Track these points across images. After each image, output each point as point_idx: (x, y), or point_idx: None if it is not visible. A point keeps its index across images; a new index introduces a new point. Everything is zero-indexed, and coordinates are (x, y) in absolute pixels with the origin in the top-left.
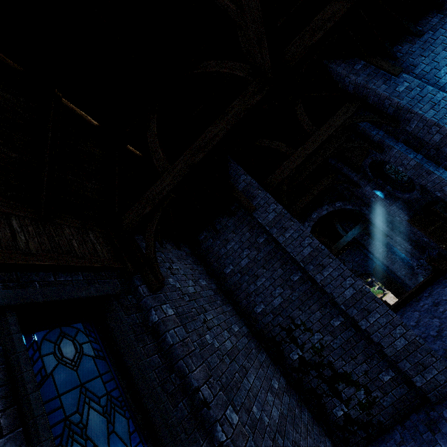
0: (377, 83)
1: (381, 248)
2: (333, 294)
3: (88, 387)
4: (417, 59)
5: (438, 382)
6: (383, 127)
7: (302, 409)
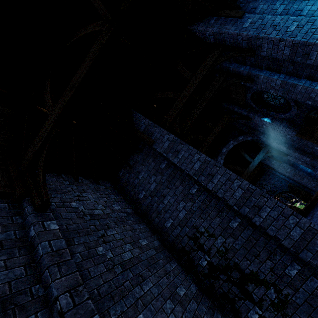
0: (228, 27)
1: (289, 168)
2: (225, 197)
3: None
4: (255, 3)
5: None
6: (247, 62)
7: (214, 316)
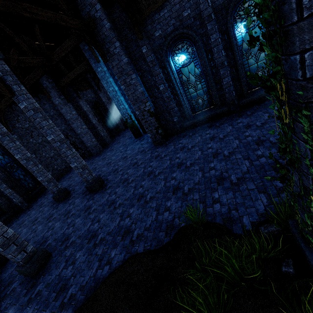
0: (92, 62)
1: None
2: (76, 131)
3: None
4: None
5: (95, 152)
6: None
7: None
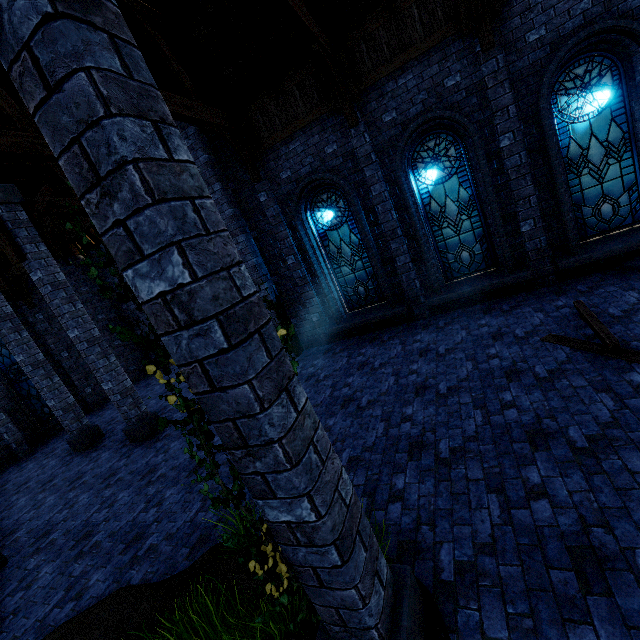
0: None
1: None
2: None
3: (1, 342)
4: None
5: None
6: None
7: (134, 353)
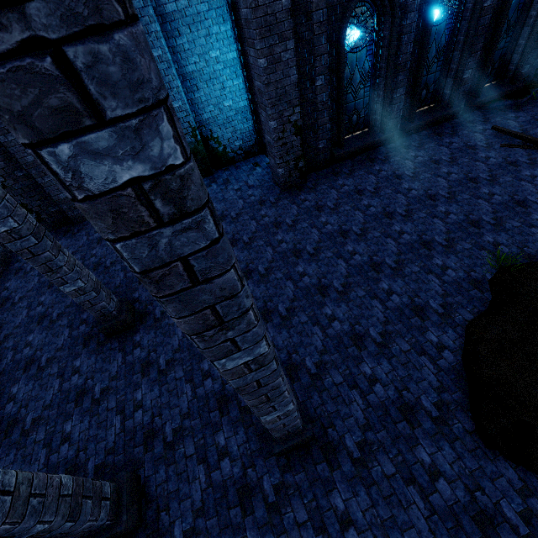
0: None
1: None
2: (16, 156)
3: None
4: None
5: (81, 216)
6: None
7: None
